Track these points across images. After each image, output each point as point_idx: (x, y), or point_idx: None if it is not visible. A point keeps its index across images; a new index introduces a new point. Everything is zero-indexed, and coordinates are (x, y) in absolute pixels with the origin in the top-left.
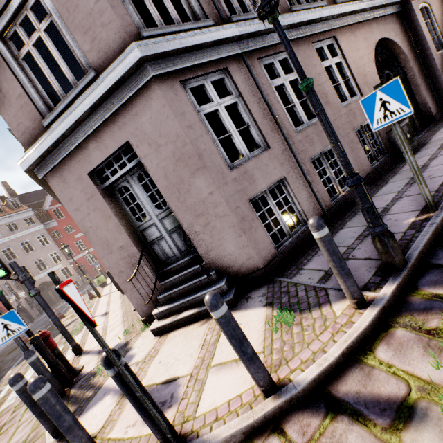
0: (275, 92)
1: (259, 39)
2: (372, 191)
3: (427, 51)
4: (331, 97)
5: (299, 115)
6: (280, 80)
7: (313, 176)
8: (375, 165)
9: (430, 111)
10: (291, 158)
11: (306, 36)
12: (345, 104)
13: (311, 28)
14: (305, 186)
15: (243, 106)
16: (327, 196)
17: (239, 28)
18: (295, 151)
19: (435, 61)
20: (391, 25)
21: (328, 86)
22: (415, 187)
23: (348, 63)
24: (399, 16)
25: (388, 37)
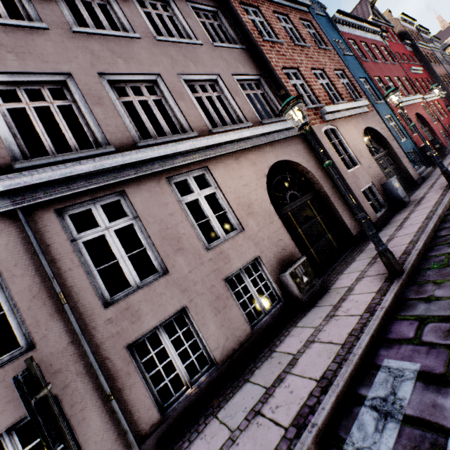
0: (82, 249)
1: (60, 186)
2: (228, 391)
3: (336, 170)
4: (188, 240)
5: (126, 274)
6: (98, 231)
7: (126, 376)
8: (260, 324)
9: (350, 231)
10: (81, 354)
11: (155, 172)
12: (216, 244)
13: (163, 163)
14: (103, 401)
15: (2, 283)
16: (152, 408)
17: (7, 182)
18: (96, 340)
19: (345, 180)
20: (292, 147)
21: (185, 227)
22: (245, 441)
23: (224, 194)
24: (303, 137)
25: (288, 159)
